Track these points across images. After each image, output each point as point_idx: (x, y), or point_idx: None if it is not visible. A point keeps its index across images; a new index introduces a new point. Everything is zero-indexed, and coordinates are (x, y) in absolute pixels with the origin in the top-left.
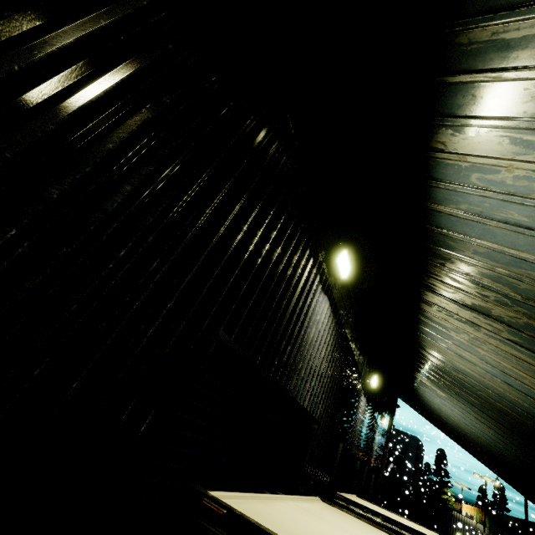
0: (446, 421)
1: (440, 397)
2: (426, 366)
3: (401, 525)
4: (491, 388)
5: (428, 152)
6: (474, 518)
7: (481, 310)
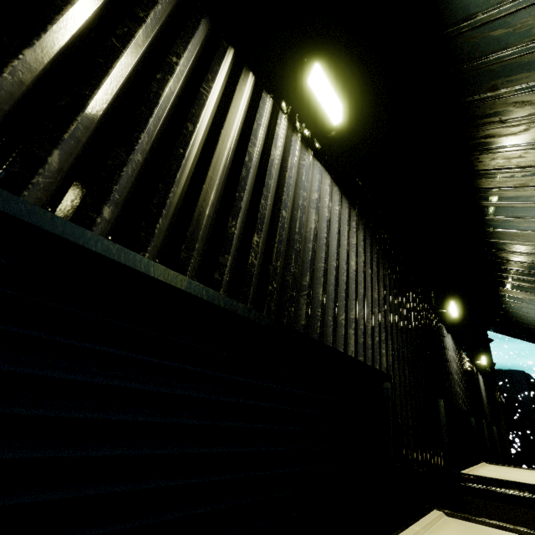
0: None
1: None
2: (513, 272)
3: None
4: None
5: None
6: None
7: None
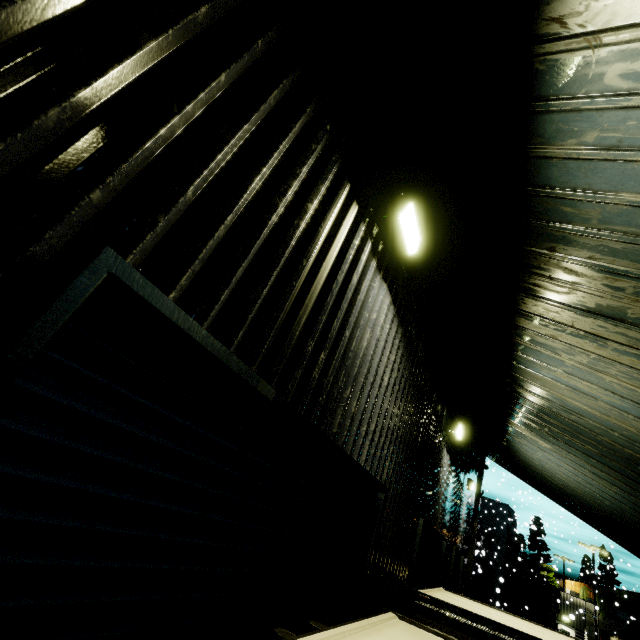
0: (551, 481)
1: (542, 450)
2: (524, 409)
3: (519, 634)
4: (619, 429)
5: (533, 47)
6: (580, 596)
7: (610, 313)
